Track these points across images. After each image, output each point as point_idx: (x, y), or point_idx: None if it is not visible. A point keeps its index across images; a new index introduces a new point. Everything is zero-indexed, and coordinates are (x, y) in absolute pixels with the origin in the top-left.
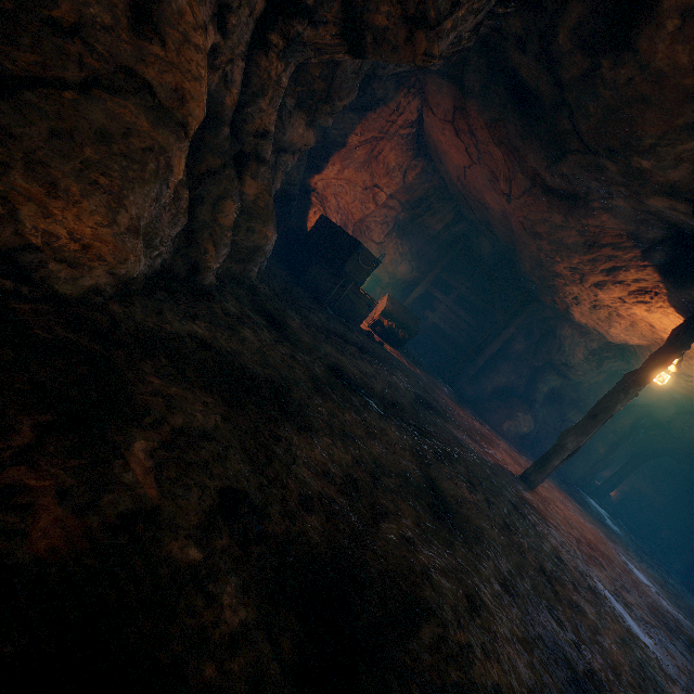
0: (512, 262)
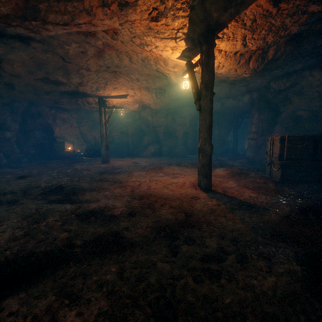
0: None
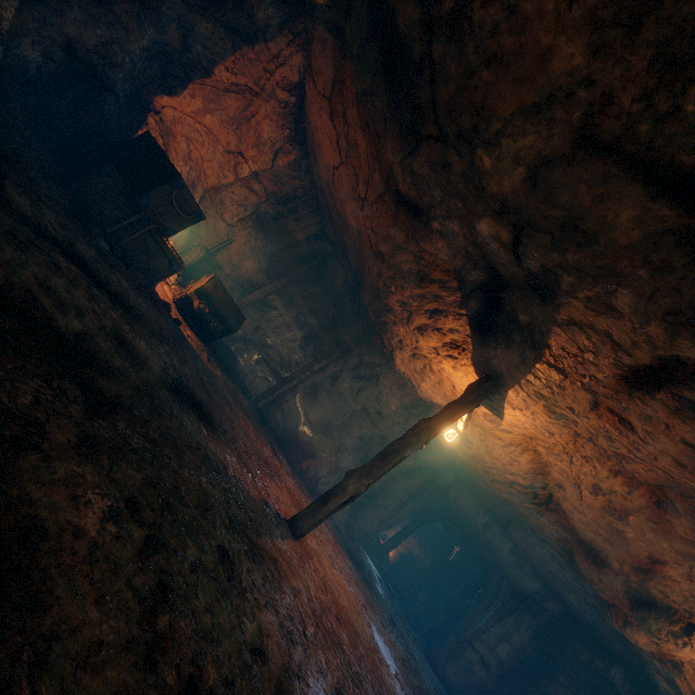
0: (358, 298)
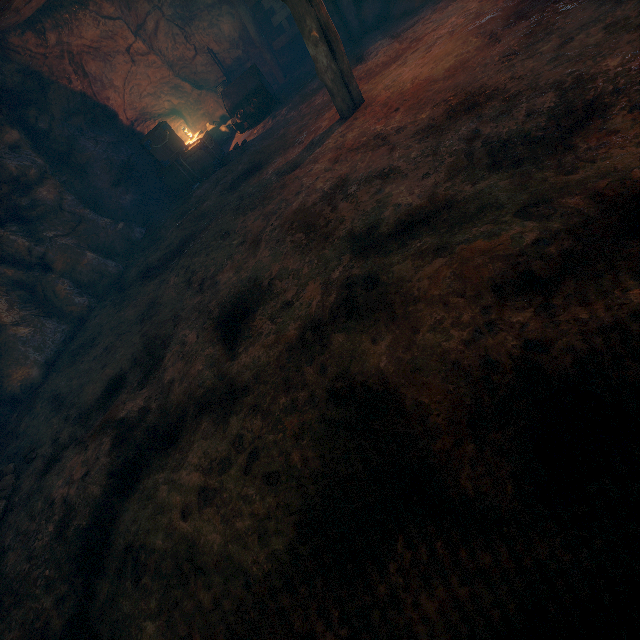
0: None
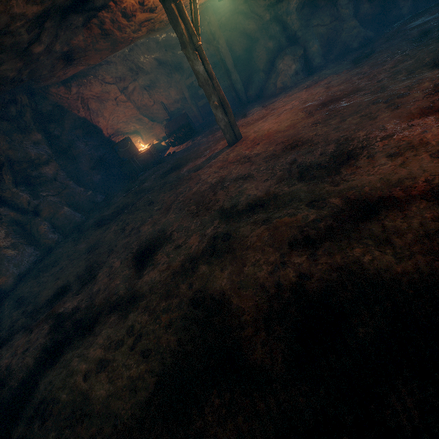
0: None
